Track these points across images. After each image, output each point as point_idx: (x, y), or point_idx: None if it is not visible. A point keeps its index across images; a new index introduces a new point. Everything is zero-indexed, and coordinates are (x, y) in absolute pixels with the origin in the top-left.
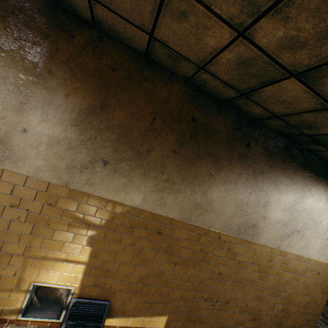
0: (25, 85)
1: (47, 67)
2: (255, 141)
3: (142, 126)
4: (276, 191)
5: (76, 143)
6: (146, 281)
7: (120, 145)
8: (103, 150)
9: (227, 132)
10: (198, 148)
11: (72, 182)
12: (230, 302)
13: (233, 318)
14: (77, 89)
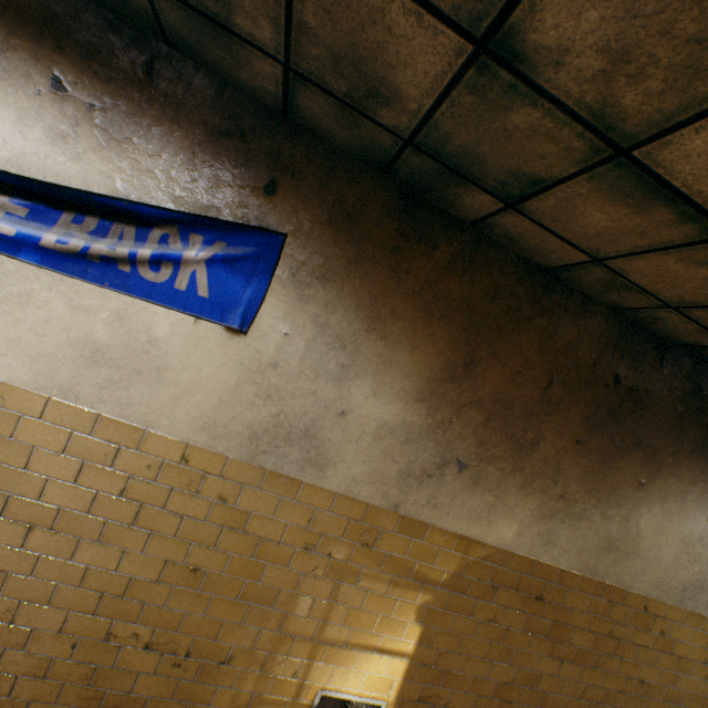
0: (353, 335)
1: (389, 302)
2: None
3: (529, 396)
4: None
5: (419, 432)
6: (507, 694)
7: (489, 433)
8: (460, 443)
9: (673, 402)
10: (619, 434)
11: (404, 503)
12: None
13: None
14: (430, 337)
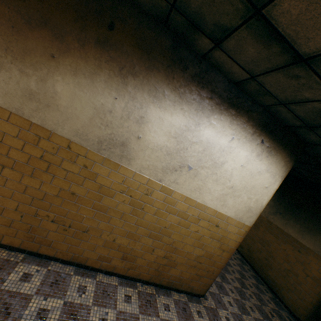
0: None
1: None
2: (123, 25)
3: None
4: (157, 107)
5: None
6: None
7: None
8: None
9: None
10: (26, 10)
11: None
12: (91, 232)
13: (95, 251)
14: None
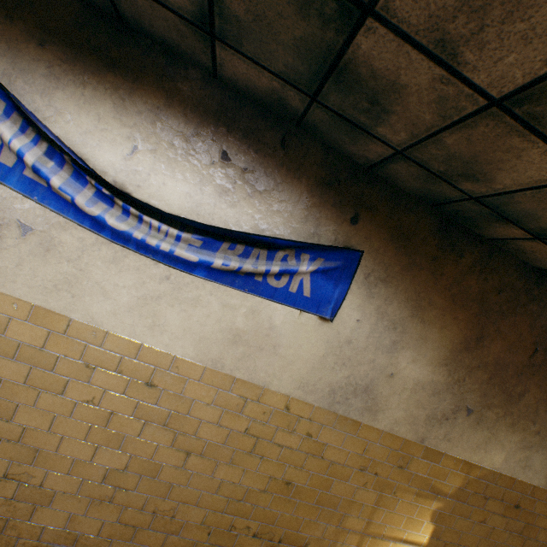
0: (402, 319)
1: (428, 296)
2: None
3: (519, 360)
4: None
5: (441, 387)
6: None
7: (489, 387)
8: (469, 394)
9: None
10: None
11: (428, 437)
12: None
13: None
14: (454, 320)
